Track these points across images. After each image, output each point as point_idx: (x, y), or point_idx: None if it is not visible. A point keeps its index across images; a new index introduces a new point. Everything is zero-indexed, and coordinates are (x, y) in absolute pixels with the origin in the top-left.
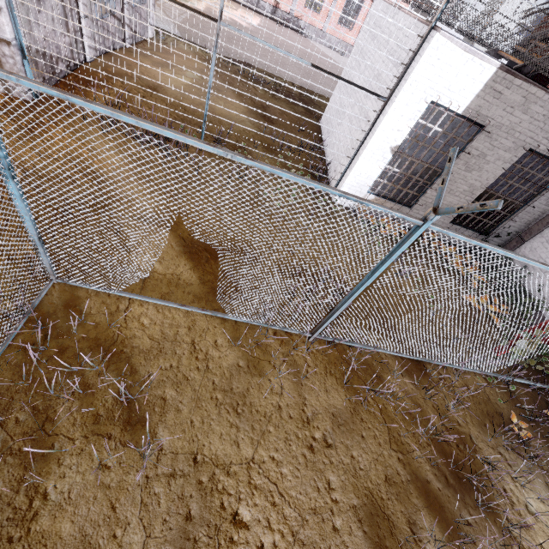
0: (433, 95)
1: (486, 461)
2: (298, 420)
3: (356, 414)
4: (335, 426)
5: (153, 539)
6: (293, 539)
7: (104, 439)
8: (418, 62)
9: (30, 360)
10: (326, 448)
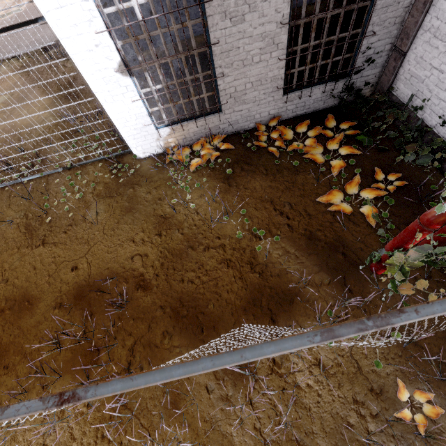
0: None
1: None
2: None
3: None
4: None
5: None
6: None
7: None
8: None
9: None
10: None
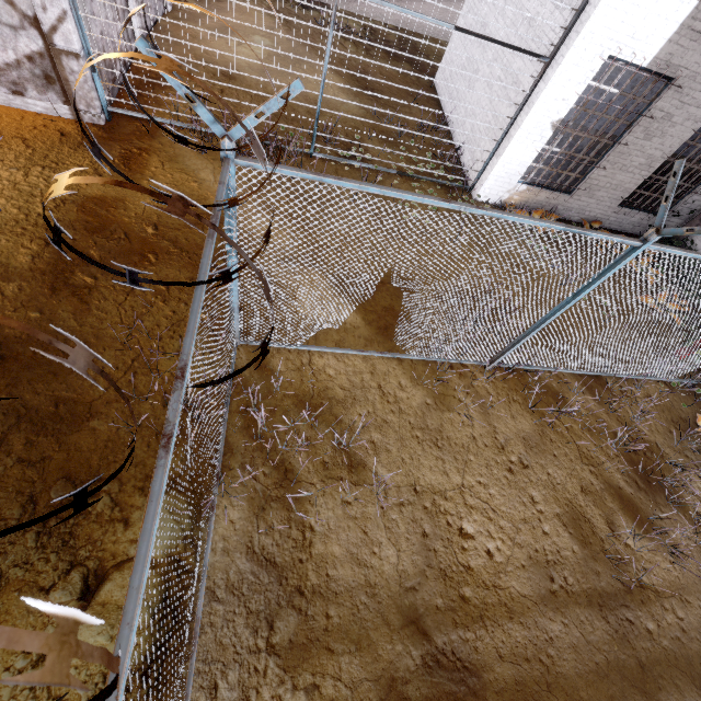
0: (612, 48)
1: (675, 465)
2: (494, 447)
3: (545, 436)
4: (528, 449)
5: (403, 552)
6: (512, 544)
7: (337, 481)
8: (596, 6)
9: (251, 422)
10: (524, 469)
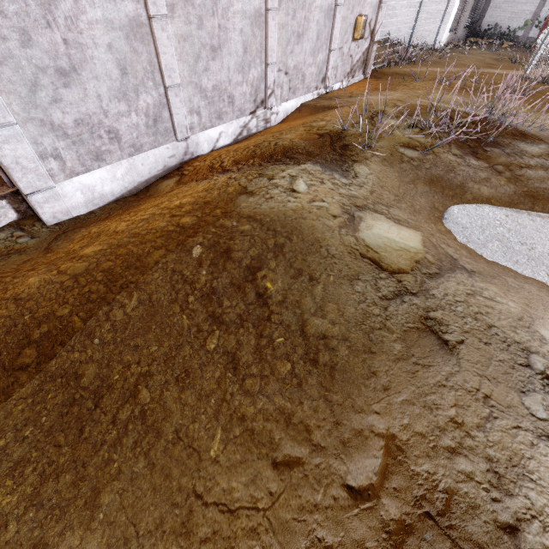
0: None
1: None
2: None
3: None
4: None
5: None
6: None
7: None
8: None
9: None
10: None
